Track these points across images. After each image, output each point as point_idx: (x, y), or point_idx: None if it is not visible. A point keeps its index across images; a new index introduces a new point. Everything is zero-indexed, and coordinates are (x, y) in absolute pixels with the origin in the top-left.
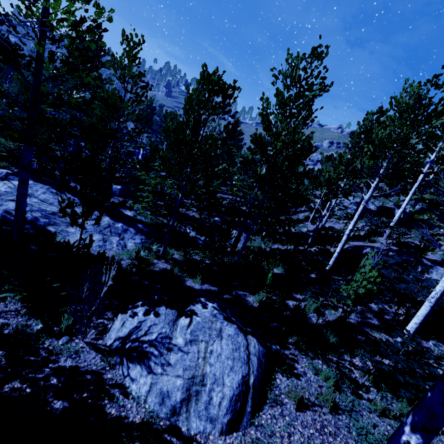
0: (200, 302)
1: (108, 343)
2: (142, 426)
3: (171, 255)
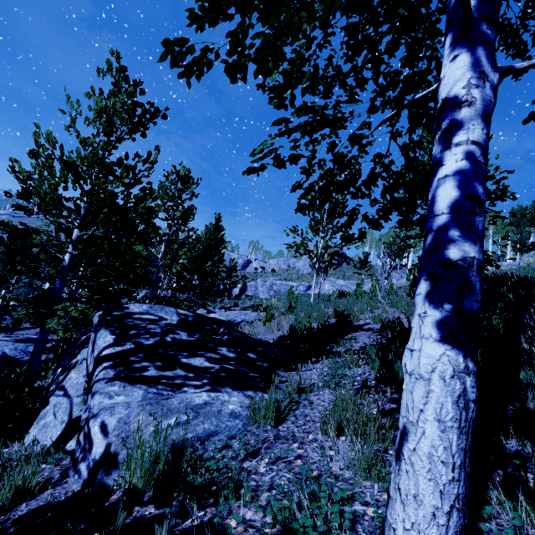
0: None
1: None
2: None
3: None
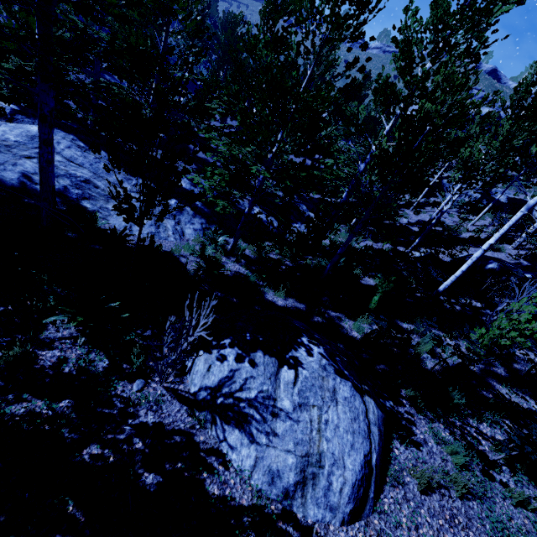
0: (303, 344)
1: (192, 390)
2: (251, 510)
3: (242, 251)
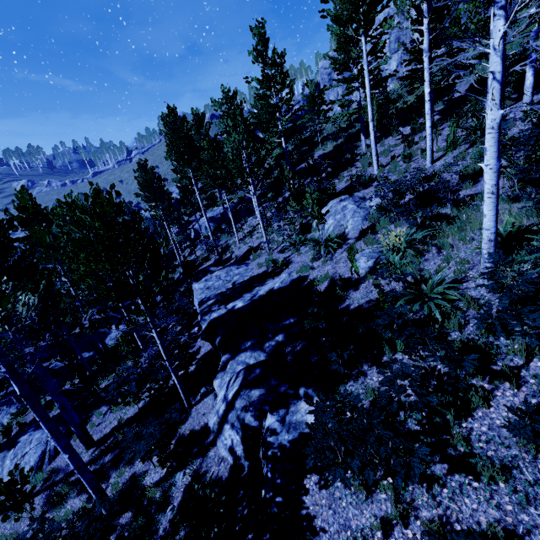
0: (25, 433)
1: None
2: None
3: (44, 401)
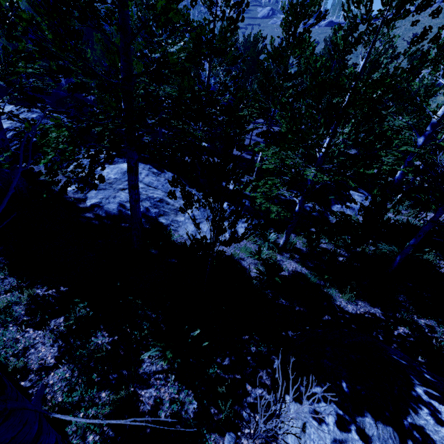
0: (422, 402)
1: None
2: None
3: (293, 245)
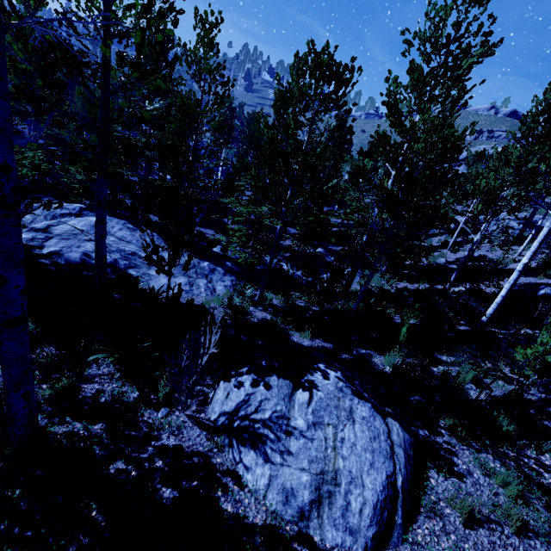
0: (319, 369)
1: (212, 418)
2: (265, 529)
3: (269, 301)
